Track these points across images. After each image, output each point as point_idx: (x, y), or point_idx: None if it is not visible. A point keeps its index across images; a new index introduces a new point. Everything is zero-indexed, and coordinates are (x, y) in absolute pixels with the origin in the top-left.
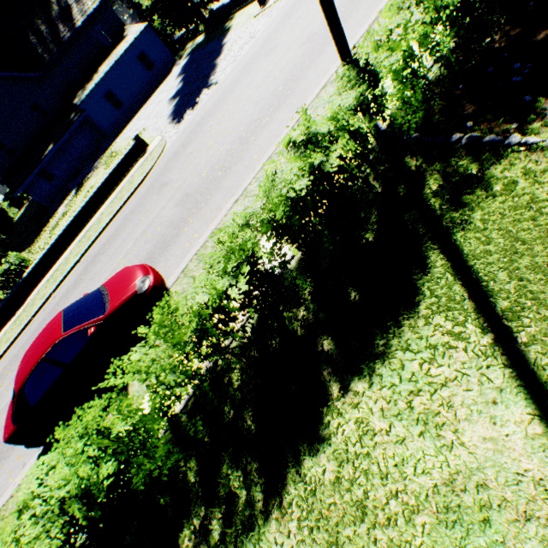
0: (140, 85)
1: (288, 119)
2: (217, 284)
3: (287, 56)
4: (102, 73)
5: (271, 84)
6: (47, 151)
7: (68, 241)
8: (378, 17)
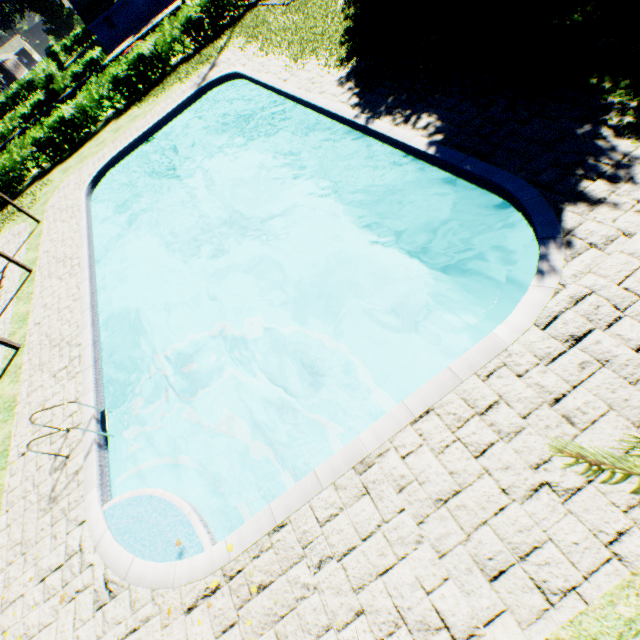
0: None
1: None
2: (186, 14)
3: None
4: None
5: None
6: None
7: None
8: None
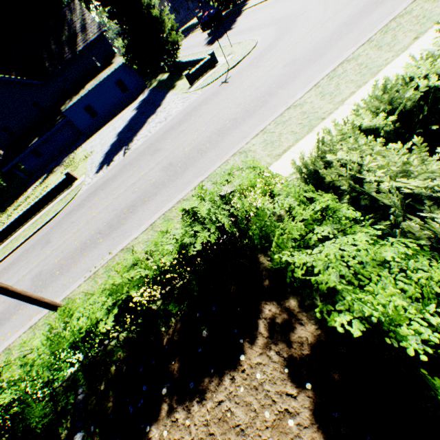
0: (115, 102)
1: (102, 257)
2: None
3: (152, 171)
4: (86, 90)
5: (129, 196)
6: (33, 142)
7: (2, 240)
8: (181, 200)
